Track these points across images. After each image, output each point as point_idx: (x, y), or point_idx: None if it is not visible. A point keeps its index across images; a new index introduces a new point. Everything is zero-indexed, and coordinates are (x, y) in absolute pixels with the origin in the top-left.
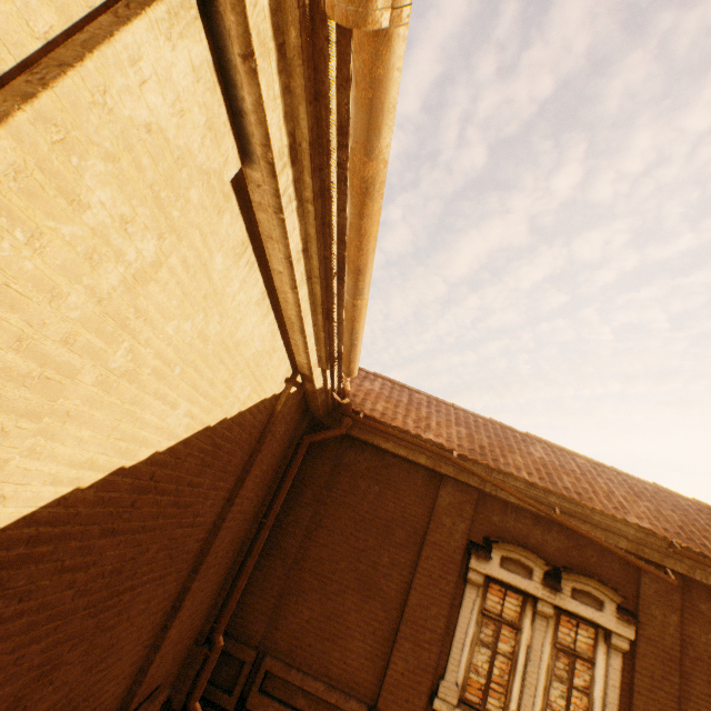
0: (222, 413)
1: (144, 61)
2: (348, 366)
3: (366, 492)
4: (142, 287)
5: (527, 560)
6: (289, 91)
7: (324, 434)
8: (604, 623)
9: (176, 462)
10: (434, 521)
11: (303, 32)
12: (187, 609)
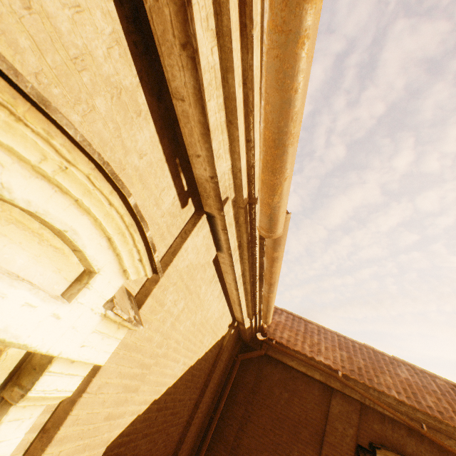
0: (197, 356)
1: (189, 247)
2: (265, 319)
3: (279, 397)
4: (177, 321)
5: None
6: (239, 230)
7: (250, 354)
8: None
9: (175, 390)
10: (329, 425)
11: (246, 217)
12: None
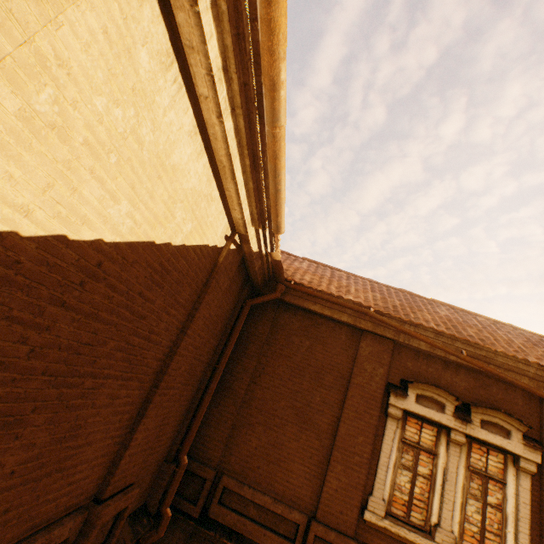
0: (166, 236)
1: None
2: (275, 219)
3: (299, 346)
4: (52, 8)
5: (439, 397)
6: None
7: (263, 298)
8: (512, 449)
9: (123, 263)
10: (357, 367)
11: None
12: (151, 419)
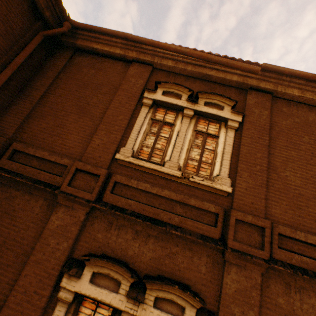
0: None
1: None
2: None
3: (86, 73)
4: None
5: (178, 92)
6: None
7: (52, 30)
8: (224, 116)
9: None
10: (125, 80)
11: None
12: None
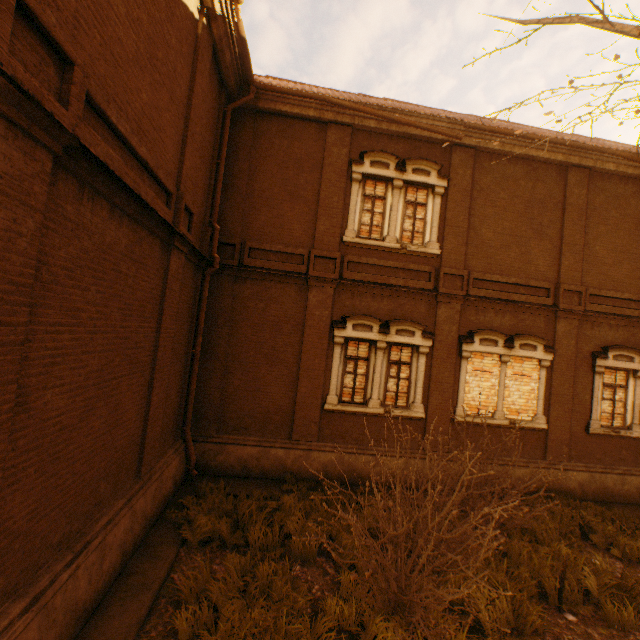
0: None
1: None
2: None
3: (280, 147)
4: None
5: (385, 160)
6: None
7: (240, 102)
8: (431, 183)
9: None
10: (327, 152)
11: None
12: (190, 156)
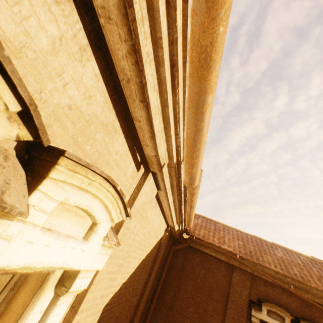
0: (146, 253)
1: (142, 193)
2: (188, 225)
3: (199, 273)
4: (136, 236)
5: (280, 312)
6: (171, 178)
7: (179, 246)
8: None
9: (134, 275)
10: (232, 289)
11: (175, 171)
12: None
